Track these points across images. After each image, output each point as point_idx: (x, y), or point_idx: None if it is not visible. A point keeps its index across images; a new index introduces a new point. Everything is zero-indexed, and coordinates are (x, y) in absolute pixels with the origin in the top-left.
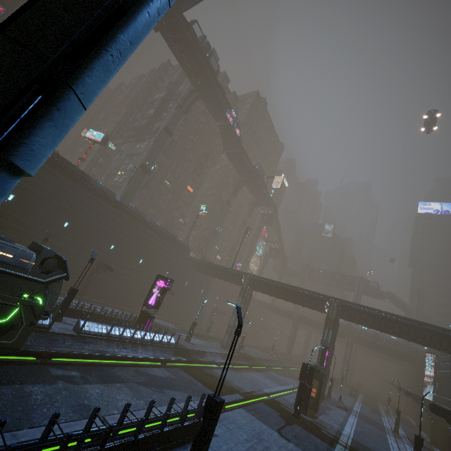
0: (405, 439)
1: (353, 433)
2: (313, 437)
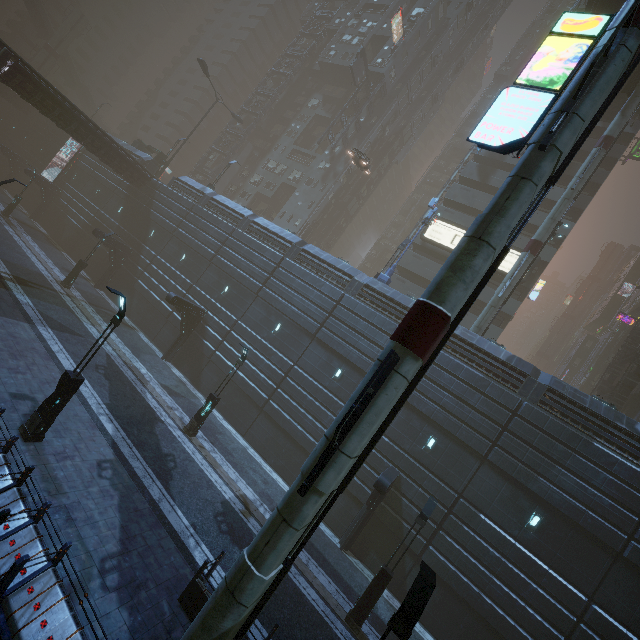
0: (16, 223)
1: None
2: None
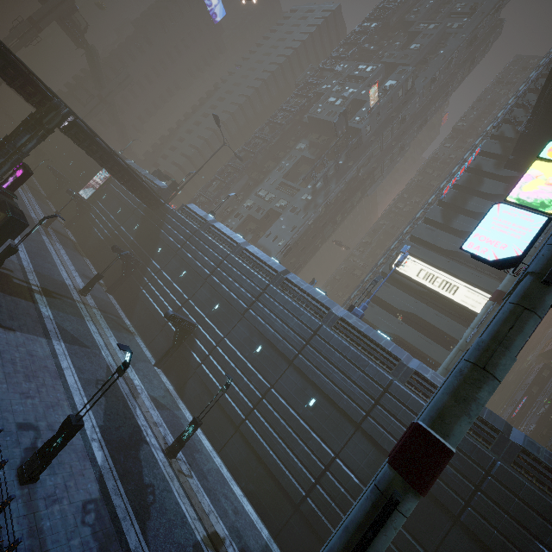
0: (53, 233)
1: (29, 259)
2: (20, 302)
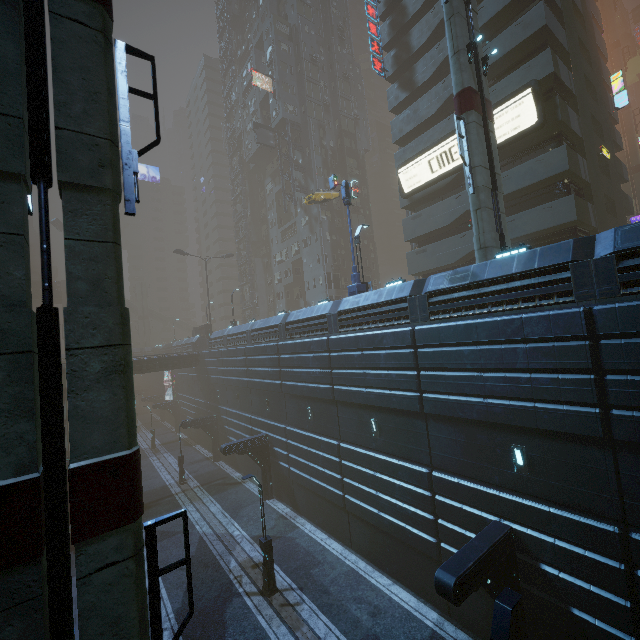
0: (162, 448)
1: None
2: None
